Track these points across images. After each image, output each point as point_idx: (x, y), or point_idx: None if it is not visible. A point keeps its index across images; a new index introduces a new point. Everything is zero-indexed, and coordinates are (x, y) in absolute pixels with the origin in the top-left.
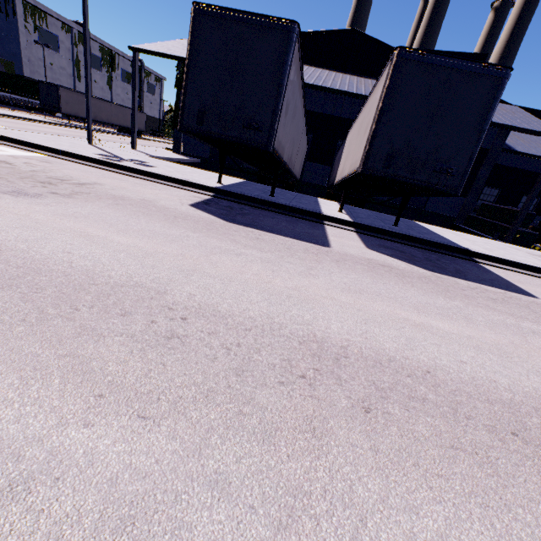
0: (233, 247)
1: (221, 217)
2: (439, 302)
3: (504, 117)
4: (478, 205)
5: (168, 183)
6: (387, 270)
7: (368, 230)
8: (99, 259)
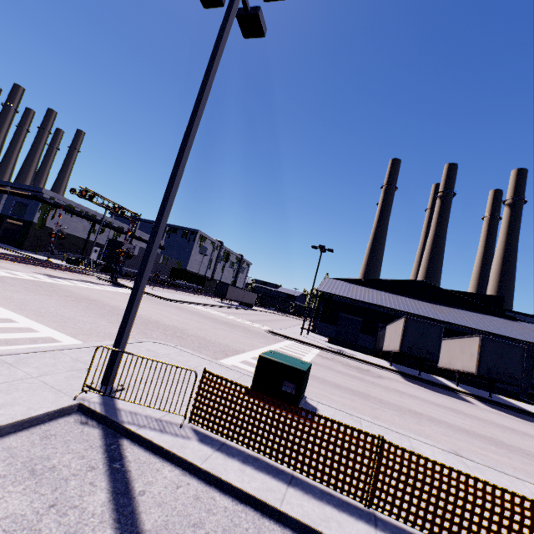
0: (452, 401)
1: (425, 388)
2: (530, 427)
3: (528, 336)
4: (532, 383)
5: (377, 367)
6: (505, 416)
7: (479, 398)
8: (437, 401)
